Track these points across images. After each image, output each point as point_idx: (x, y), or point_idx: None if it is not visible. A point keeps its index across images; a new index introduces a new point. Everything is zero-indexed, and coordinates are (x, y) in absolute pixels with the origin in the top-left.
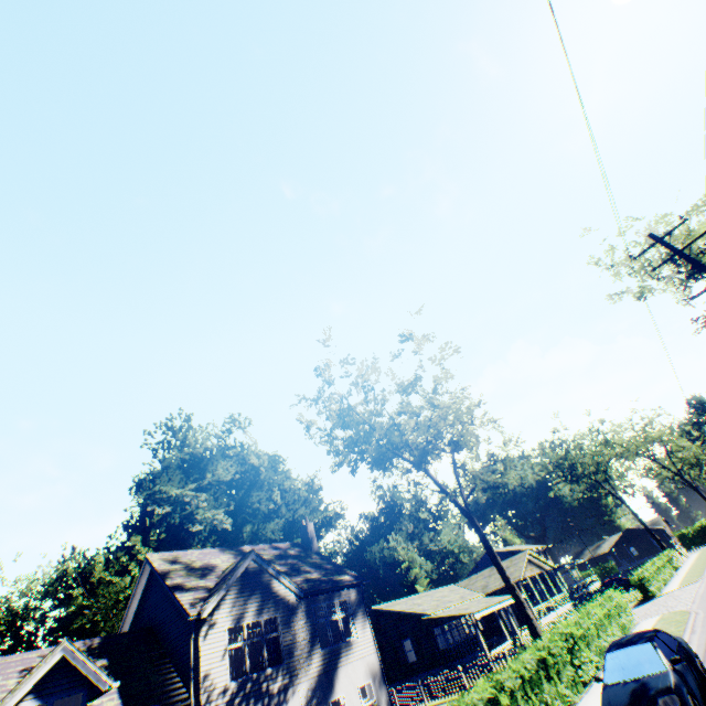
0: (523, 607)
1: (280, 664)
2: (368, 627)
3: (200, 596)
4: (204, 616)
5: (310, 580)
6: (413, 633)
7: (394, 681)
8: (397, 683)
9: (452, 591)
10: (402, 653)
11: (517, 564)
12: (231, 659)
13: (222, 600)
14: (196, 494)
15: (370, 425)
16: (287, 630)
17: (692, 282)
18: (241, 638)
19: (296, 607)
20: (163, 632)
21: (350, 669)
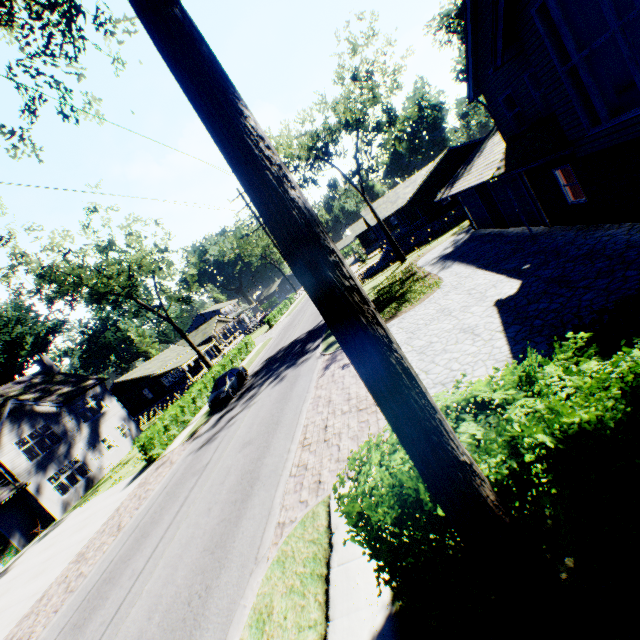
0: (204, 359)
1: (62, 441)
2: (115, 400)
3: None
4: None
5: (64, 395)
6: (149, 385)
7: (142, 411)
8: (144, 411)
9: (173, 352)
10: (144, 397)
11: (212, 326)
12: (26, 454)
13: (1, 433)
14: None
15: (77, 277)
16: (59, 426)
17: None
18: (27, 443)
19: (60, 413)
20: None
21: (109, 423)
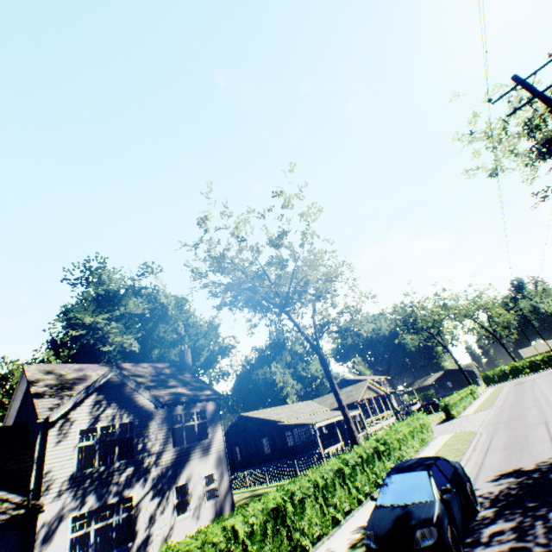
0: (349, 422)
1: (131, 459)
2: (221, 431)
3: (58, 402)
4: (53, 419)
5: (173, 394)
6: (270, 434)
7: (253, 465)
8: (255, 467)
9: (308, 406)
10: (260, 447)
11: (359, 389)
12: (81, 454)
13: (77, 407)
14: (110, 323)
15: (243, 272)
16: (141, 432)
17: (541, 158)
18: (94, 437)
19: (153, 414)
20: (30, 429)
21: (198, 462)
